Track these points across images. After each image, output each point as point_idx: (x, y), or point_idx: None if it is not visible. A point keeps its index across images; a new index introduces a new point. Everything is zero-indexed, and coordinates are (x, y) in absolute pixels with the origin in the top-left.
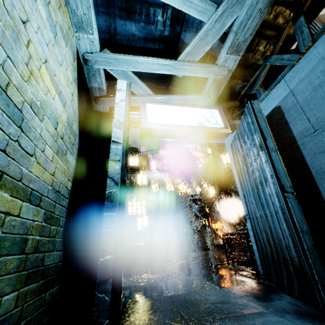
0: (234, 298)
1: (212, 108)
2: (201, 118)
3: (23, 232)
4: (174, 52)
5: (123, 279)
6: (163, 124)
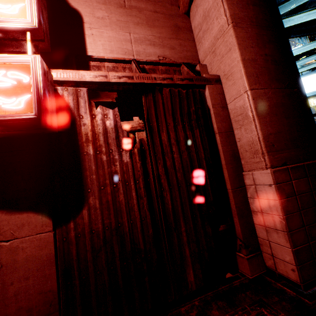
0: None
1: None
2: None
3: None
4: (301, 11)
5: None
6: (309, 93)
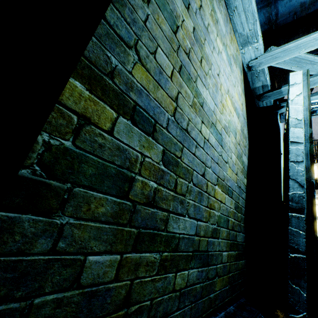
0: None
1: None
2: None
3: (226, 215)
4: None
5: None
6: None
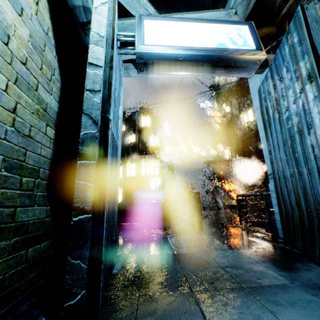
0: (248, 264)
1: (240, 24)
2: (222, 38)
3: None
4: None
5: (133, 232)
6: (166, 46)
